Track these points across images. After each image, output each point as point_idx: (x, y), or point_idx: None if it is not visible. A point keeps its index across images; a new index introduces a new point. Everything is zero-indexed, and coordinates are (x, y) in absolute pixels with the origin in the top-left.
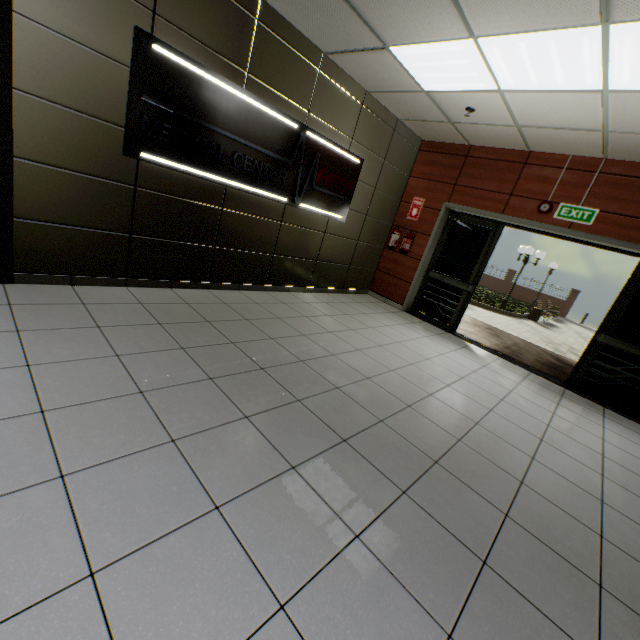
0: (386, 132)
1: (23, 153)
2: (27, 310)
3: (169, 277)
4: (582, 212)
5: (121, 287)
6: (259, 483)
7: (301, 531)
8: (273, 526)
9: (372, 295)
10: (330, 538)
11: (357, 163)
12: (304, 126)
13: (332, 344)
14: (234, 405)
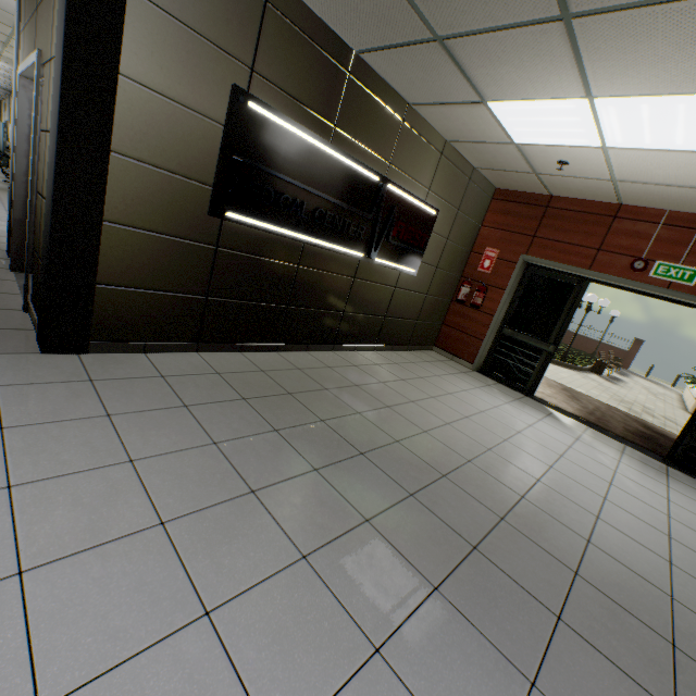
0: (462, 181)
1: (112, 216)
2: (110, 387)
3: (240, 340)
4: (682, 271)
5: (192, 353)
6: (409, 612)
7: (473, 679)
8: (442, 674)
9: (437, 351)
10: (506, 688)
11: (432, 214)
12: (385, 178)
13: (419, 417)
14: (350, 504)
